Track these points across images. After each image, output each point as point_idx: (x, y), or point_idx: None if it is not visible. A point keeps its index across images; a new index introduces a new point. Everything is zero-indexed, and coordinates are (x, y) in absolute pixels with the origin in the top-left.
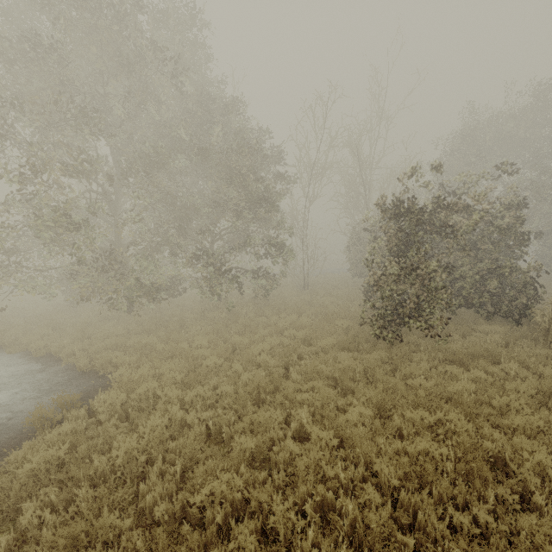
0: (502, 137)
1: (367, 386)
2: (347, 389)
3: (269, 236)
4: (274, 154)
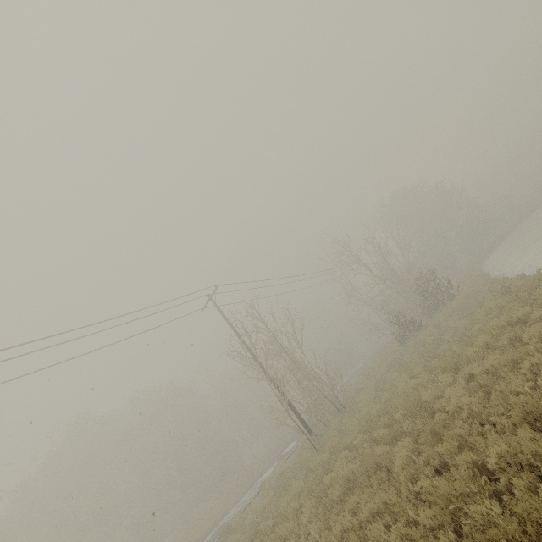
0: None
1: None
2: None
3: None
4: None
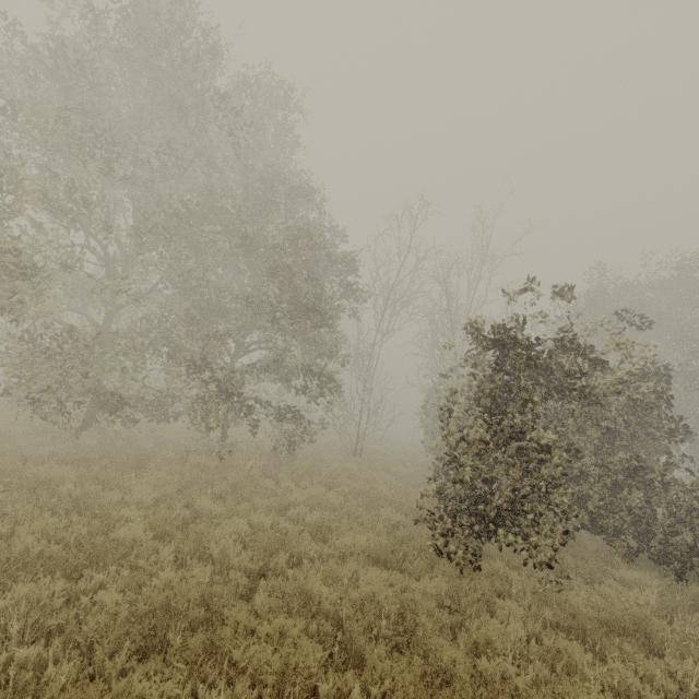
0: (640, 308)
1: (397, 654)
2: (354, 652)
3: (314, 363)
4: (344, 260)
